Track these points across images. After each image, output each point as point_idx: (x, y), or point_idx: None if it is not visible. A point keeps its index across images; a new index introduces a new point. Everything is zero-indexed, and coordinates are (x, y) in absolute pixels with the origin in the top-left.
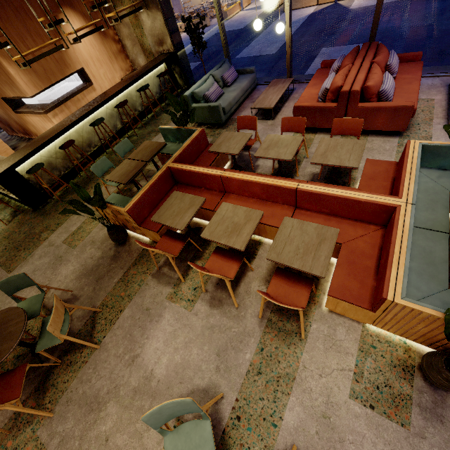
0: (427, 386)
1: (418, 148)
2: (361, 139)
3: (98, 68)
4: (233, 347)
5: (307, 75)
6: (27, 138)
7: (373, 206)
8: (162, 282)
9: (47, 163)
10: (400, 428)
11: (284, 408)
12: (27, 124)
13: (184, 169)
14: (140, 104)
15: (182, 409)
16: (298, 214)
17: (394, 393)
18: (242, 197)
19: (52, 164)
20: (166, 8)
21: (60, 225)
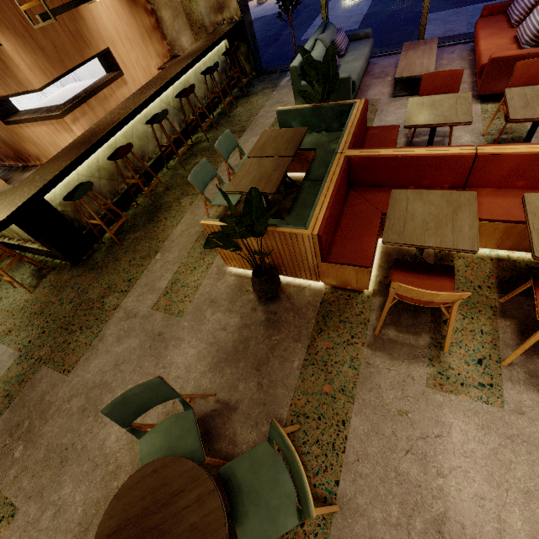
0: None
1: None
2: None
3: (128, 51)
4: None
5: (442, 38)
6: (21, 166)
7: None
8: (398, 356)
9: None
10: None
11: None
12: (22, 143)
13: (386, 155)
14: (200, 98)
15: None
16: None
17: None
18: (506, 190)
19: (94, 187)
20: None
21: (133, 281)
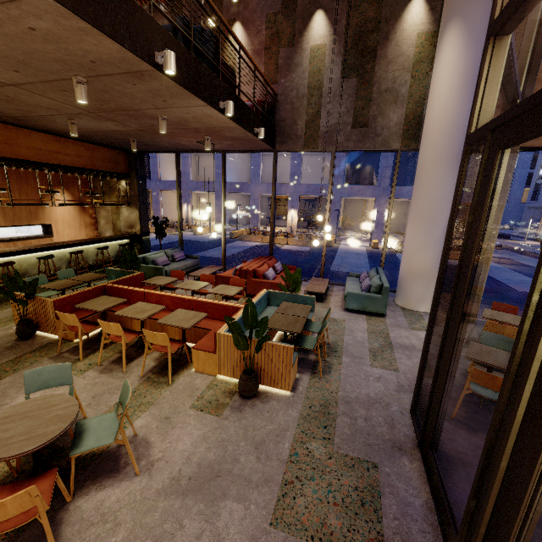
0: (240, 398)
1: (265, 291)
2: None
3: (66, 228)
4: (110, 392)
5: None
6: None
7: (232, 308)
8: (58, 361)
9: None
10: (215, 417)
11: (137, 418)
12: None
13: (117, 287)
14: (94, 260)
15: (58, 377)
16: None
17: (219, 403)
18: None
19: None
20: (143, 210)
21: None
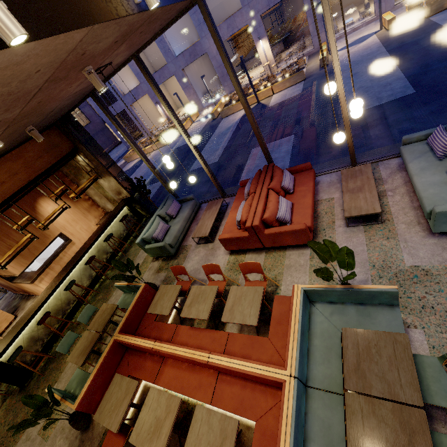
0: None
1: (300, 296)
2: (280, 255)
3: (75, 226)
4: None
5: (238, 186)
6: (27, 294)
7: (267, 380)
8: None
9: (29, 338)
10: None
11: None
12: (23, 288)
13: (126, 342)
14: (111, 246)
15: None
16: (220, 382)
17: None
18: (177, 361)
19: (34, 337)
20: (116, 172)
21: None
